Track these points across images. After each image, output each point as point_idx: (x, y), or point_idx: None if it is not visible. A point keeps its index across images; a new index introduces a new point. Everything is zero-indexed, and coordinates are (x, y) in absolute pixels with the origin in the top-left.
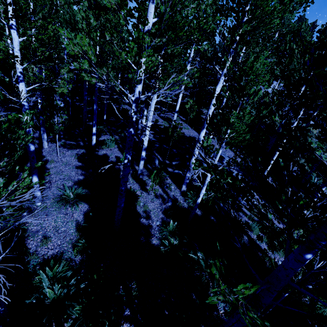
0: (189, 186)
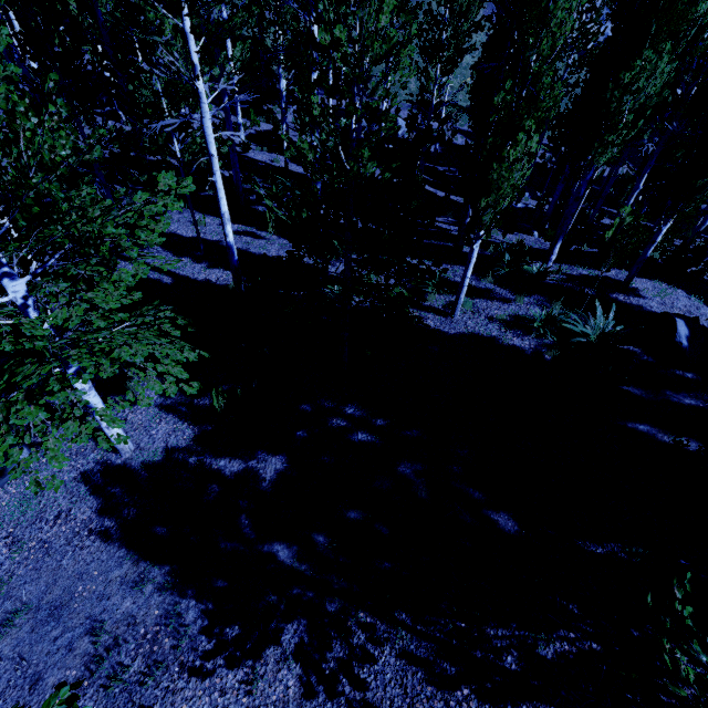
0: None
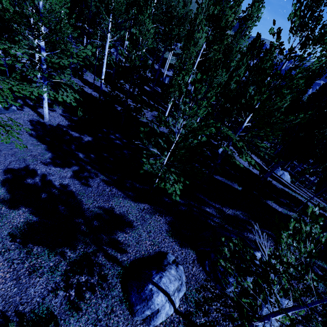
0: None
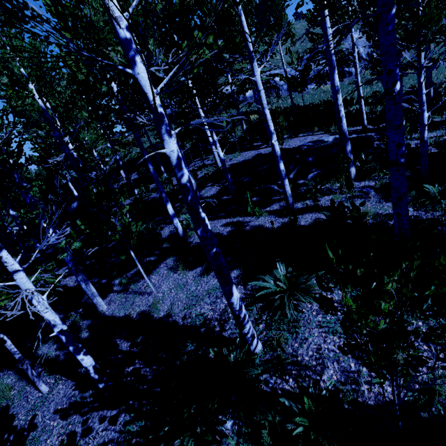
0: None
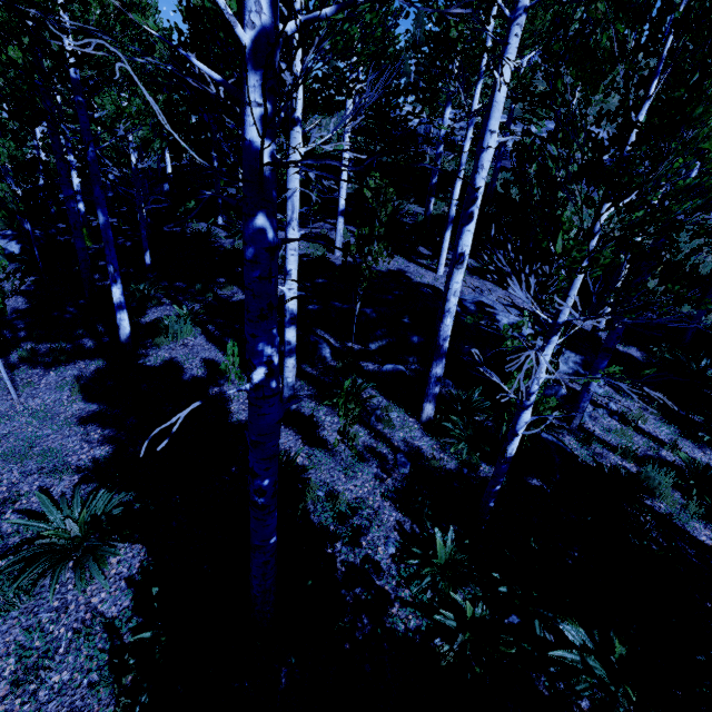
0: (437, 401)
